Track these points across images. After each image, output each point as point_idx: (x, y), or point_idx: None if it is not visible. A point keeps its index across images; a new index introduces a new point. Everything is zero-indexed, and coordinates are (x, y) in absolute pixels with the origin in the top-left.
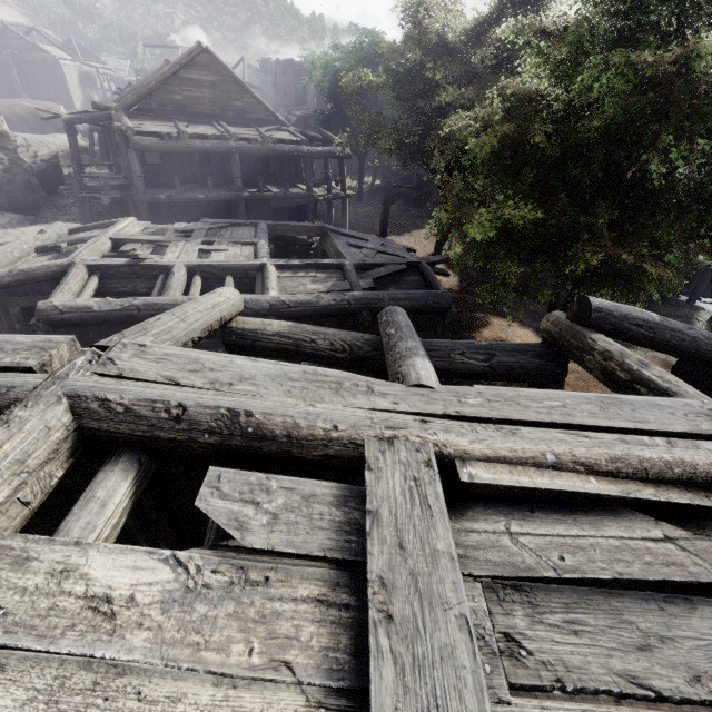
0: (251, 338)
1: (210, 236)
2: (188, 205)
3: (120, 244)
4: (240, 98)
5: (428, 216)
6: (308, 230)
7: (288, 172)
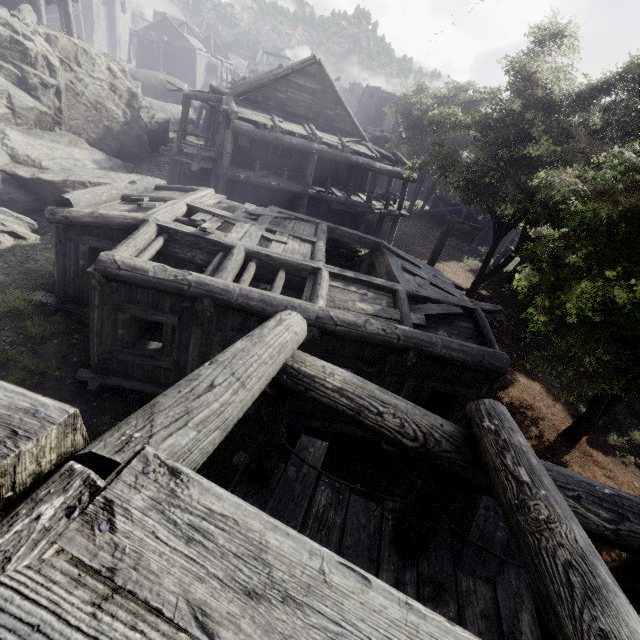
0: (305, 385)
1: (274, 224)
2: (260, 187)
3: (194, 211)
4: (334, 108)
5: (469, 251)
6: (363, 241)
7: (354, 181)
